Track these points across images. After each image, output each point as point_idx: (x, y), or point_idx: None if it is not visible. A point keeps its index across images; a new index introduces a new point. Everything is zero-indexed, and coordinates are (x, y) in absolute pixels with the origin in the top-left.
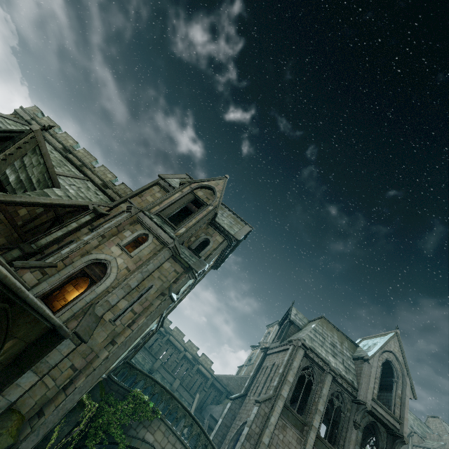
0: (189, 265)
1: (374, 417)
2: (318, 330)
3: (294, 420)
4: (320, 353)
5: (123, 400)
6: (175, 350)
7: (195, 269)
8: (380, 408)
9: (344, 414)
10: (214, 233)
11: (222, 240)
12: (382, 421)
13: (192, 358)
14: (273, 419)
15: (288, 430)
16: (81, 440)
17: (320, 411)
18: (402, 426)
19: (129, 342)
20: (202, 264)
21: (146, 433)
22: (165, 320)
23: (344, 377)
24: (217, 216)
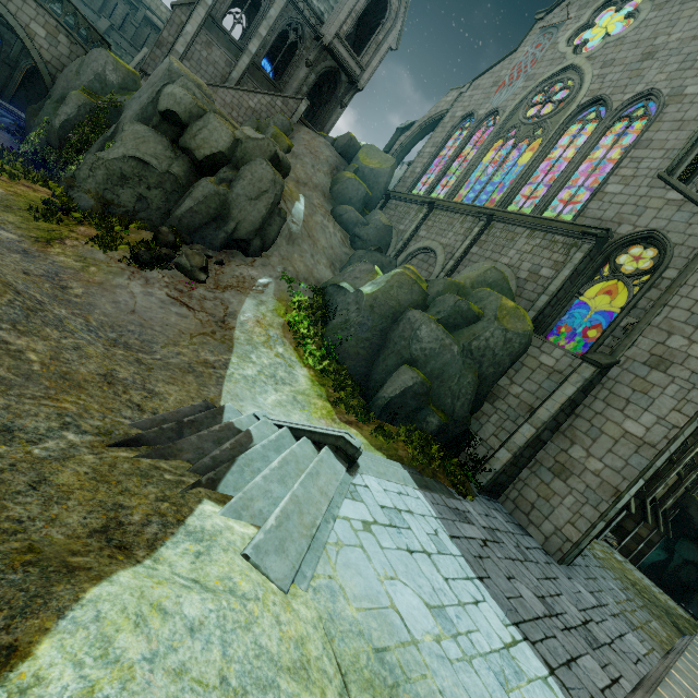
0: None
1: (337, 62)
2: None
3: (227, 43)
4: None
5: None
6: None
7: None
8: (344, 49)
9: (299, 53)
10: None
11: None
12: (344, 68)
13: None
14: (191, 29)
15: (215, 49)
16: None
17: (262, 36)
18: (363, 74)
19: None
20: None
21: None
22: None
23: (311, 3)
24: None
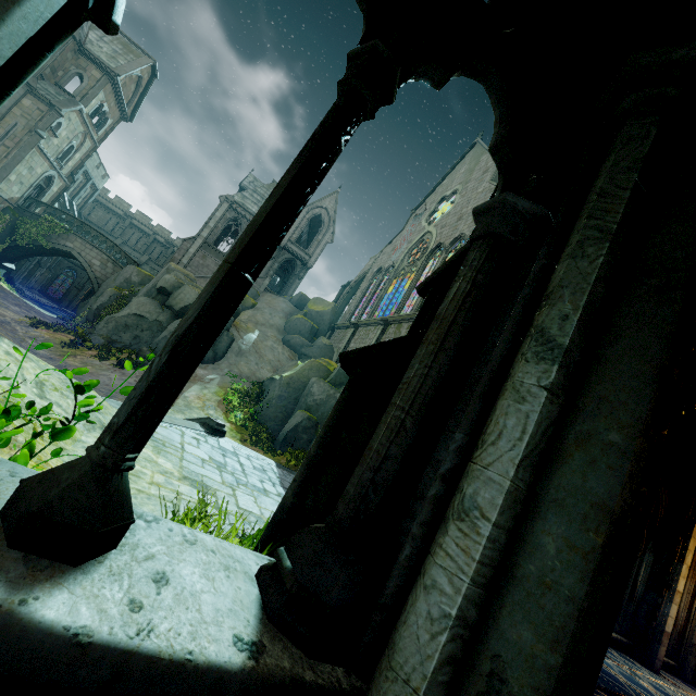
0: (49, 102)
1: (292, 255)
2: (260, 192)
3: (216, 254)
4: (250, 209)
5: (37, 221)
6: (144, 234)
7: (57, 107)
8: (295, 247)
9: None
10: (88, 66)
11: (101, 77)
12: (297, 257)
13: (165, 242)
14: (193, 250)
15: (208, 259)
16: (13, 243)
17: None
18: (311, 258)
19: (9, 168)
20: (72, 103)
21: (67, 243)
22: (122, 203)
23: None
24: (91, 41)
